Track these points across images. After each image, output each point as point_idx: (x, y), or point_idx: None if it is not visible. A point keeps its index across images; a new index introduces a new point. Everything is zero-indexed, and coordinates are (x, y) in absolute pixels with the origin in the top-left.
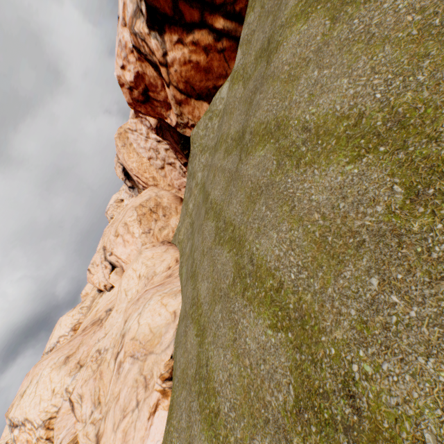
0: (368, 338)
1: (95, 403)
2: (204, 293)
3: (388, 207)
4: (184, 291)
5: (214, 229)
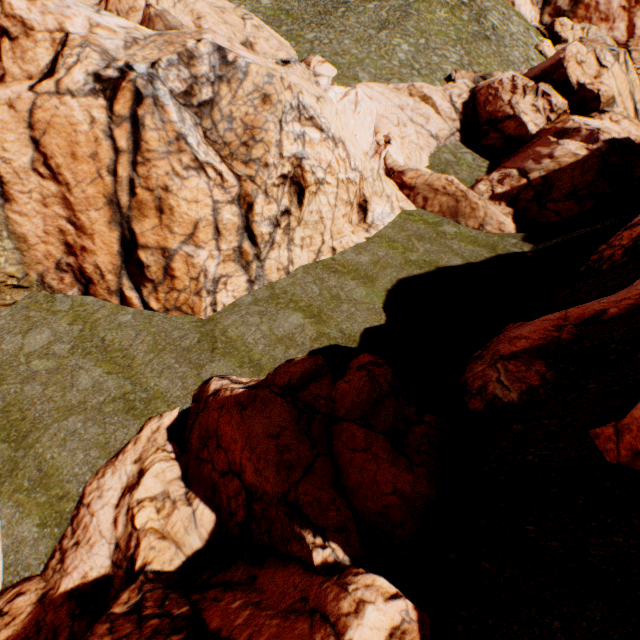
0: (423, 69)
1: (225, 22)
2: (356, 52)
3: (427, 63)
4: (294, 46)
5: (356, 41)
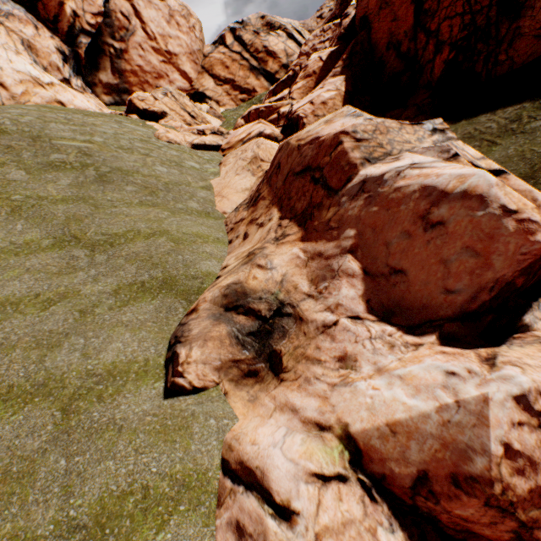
0: (73, 489)
1: None
2: None
3: (56, 423)
4: None
5: None
